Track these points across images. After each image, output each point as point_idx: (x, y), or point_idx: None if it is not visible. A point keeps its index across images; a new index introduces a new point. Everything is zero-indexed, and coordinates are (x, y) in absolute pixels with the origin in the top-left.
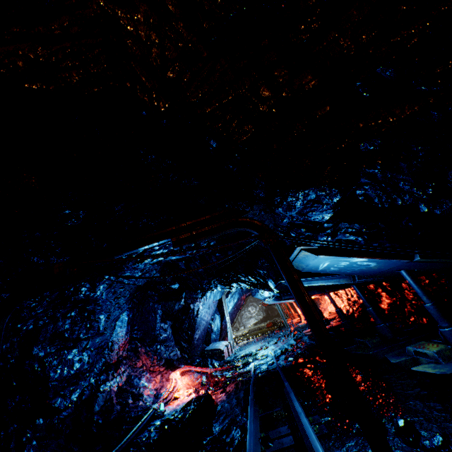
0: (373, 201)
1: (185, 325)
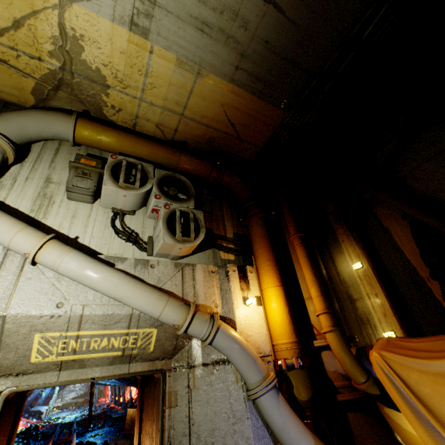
0: None
1: None
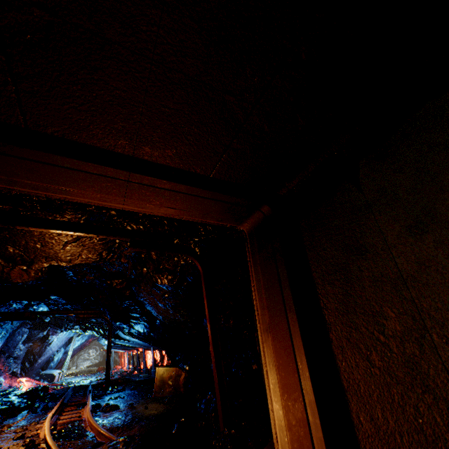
0: (135, 327)
1: (36, 350)
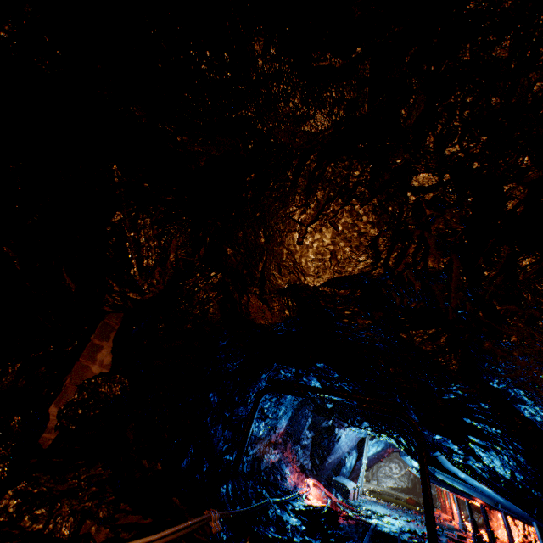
0: (483, 459)
1: (323, 444)
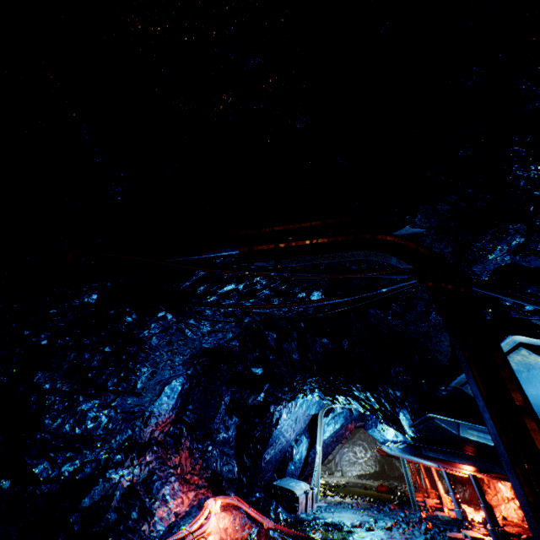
0: None
1: (255, 433)
